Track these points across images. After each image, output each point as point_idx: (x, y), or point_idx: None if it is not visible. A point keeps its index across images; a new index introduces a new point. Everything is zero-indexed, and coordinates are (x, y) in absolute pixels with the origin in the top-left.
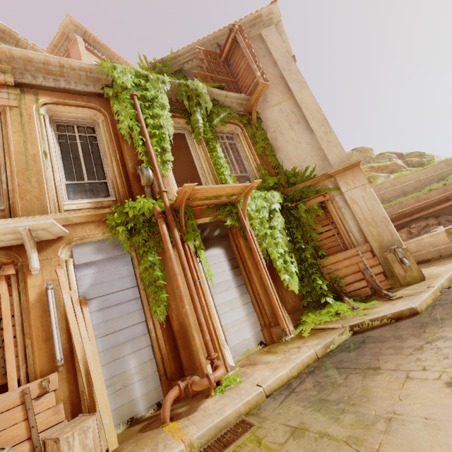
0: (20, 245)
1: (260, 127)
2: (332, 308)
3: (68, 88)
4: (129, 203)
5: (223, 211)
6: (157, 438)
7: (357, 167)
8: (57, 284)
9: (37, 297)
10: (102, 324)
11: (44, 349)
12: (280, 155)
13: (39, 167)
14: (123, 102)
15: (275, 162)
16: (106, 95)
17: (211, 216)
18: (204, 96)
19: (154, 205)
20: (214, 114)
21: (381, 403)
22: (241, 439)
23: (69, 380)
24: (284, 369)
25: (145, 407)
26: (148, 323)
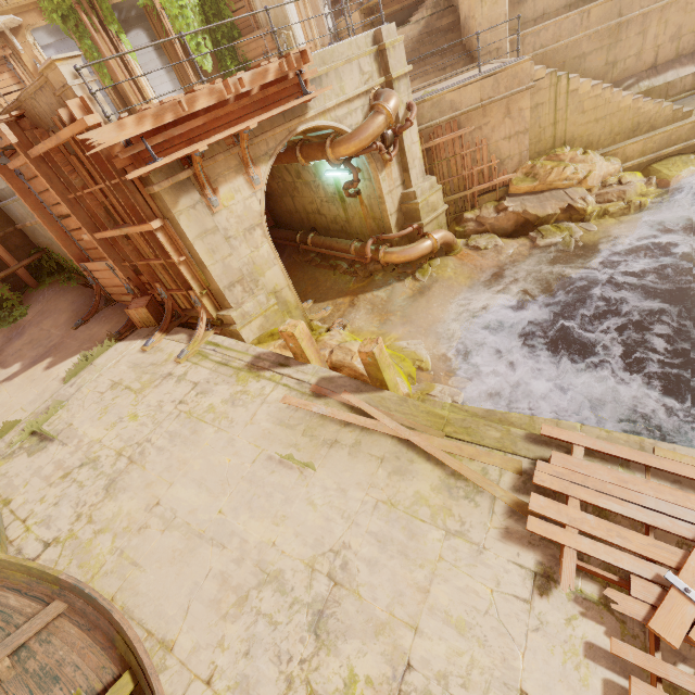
0: (2, 33)
1: None
2: None
3: None
4: None
5: None
6: None
7: None
8: (39, 61)
9: (33, 69)
10: None
11: None
12: None
13: None
14: None
15: None
16: None
17: None
18: None
19: None
20: None
21: None
22: None
23: None
24: None
25: None
26: (105, 90)
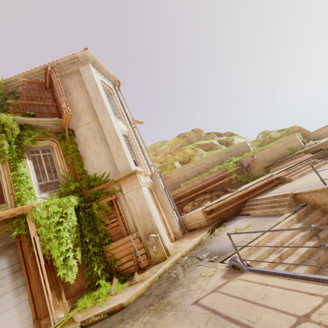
0: None
1: (73, 141)
2: (98, 292)
3: None
4: None
5: (11, 224)
6: None
7: (134, 174)
8: None
9: None
10: None
11: None
12: (86, 163)
13: None
14: None
15: (80, 170)
16: None
17: None
18: (11, 124)
19: None
20: (25, 136)
21: None
22: None
23: None
24: None
25: None
26: None
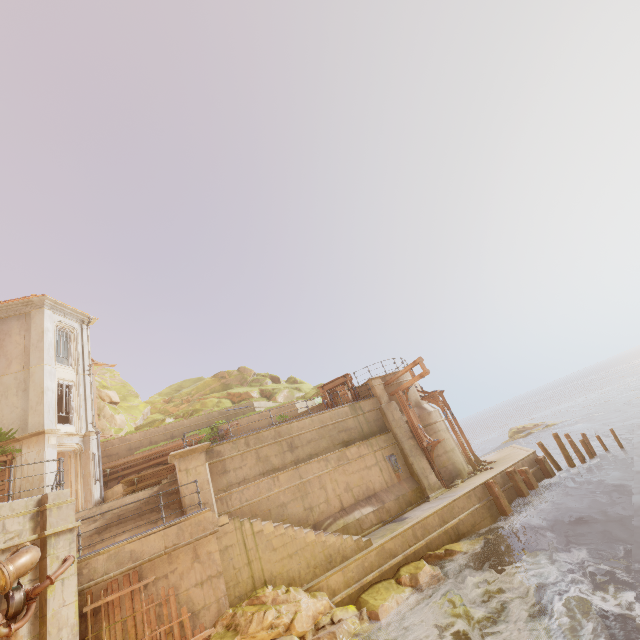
0: None
1: None
2: None
3: None
4: None
5: None
6: None
7: (43, 434)
8: None
9: None
10: None
11: None
12: None
13: None
14: None
15: None
16: None
17: None
18: None
19: None
20: None
21: None
22: None
23: None
24: None
25: None
26: None
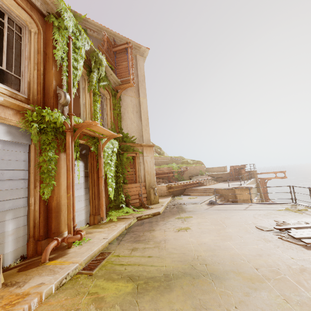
0: None
1: (119, 102)
2: (125, 210)
3: None
4: (48, 110)
5: (92, 141)
6: (47, 268)
7: (152, 147)
8: None
9: None
10: None
11: None
12: (123, 122)
13: None
14: (62, 37)
15: (120, 125)
16: (51, 21)
17: (85, 141)
18: (103, 67)
19: (64, 120)
20: (102, 79)
21: (160, 237)
22: (109, 257)
23: None
24: (115, 232)
25: (12, 260)
26: (30, 199)
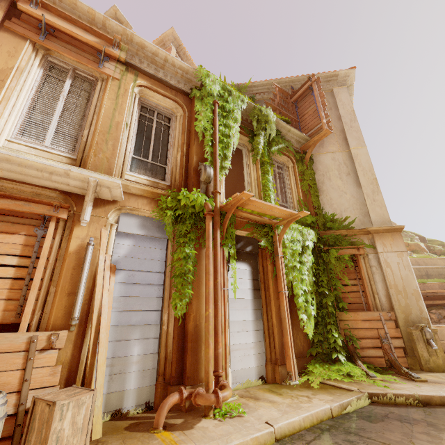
0: (80, 195)
1: (311, 167)
2: (343, 368)
3: (163, 79)
4: (184, 192)
5: (260, 230)
6: (149, 443)
7: (398, 232)
8: (98, 243)
9: (76, 248)
10: (122, 298)
11: (65, 303)
12: (322, 197)
13: (119, 134)
14: (205, 105)
15: (316, 203)
16: (193, 95)
17: (249, 231)
18: (271, 124)
19: (206, 201)
20: (274, 142)
21: None
22: None
23: (76, 343)
24: (298, 415)
25: (134, 404)
26: (163, 314)
